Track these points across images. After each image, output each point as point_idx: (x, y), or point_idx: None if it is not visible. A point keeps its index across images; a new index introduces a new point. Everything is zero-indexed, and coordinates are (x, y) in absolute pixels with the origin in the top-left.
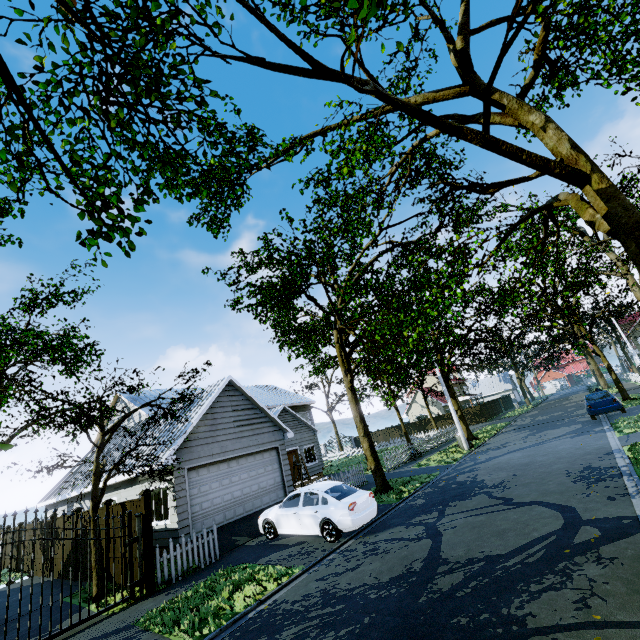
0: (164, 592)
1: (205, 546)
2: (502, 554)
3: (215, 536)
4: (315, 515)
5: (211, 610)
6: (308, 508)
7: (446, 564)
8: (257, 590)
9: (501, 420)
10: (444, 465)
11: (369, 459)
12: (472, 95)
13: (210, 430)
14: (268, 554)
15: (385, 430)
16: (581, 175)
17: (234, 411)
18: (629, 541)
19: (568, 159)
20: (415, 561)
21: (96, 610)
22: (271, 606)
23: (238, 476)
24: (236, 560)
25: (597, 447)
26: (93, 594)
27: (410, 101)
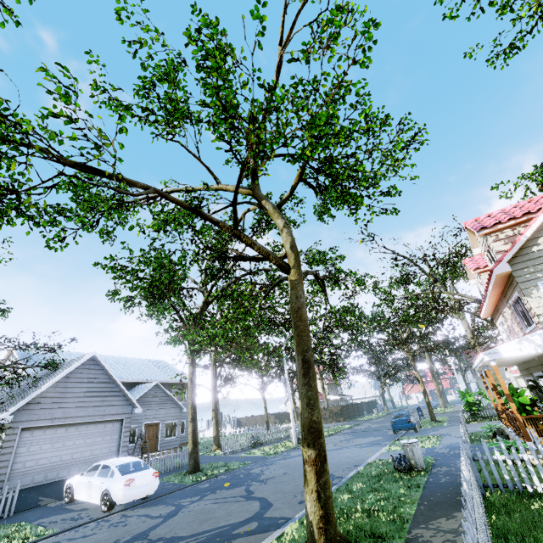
0: None
1: (2, 502)
2: (183, 536)
3: (16, 493)
4: (101, 486)
5: None
6: (99, 479)
7: (142, 540)
8: None
9: (353, 422)
10: (263, 456)
11: (189, 442)
12: (254, 197)
13: (59, 397)
14: (49, 516)
15: (264, 416)
16: (287, 268)
17: (89, 383)
18: (259, 536)
19: (288, 254)
20: (130, 535)
21: None
22: None
23: (73, 441)
24: (22, 518)
25: (360, 458)
26: None
27: (227, 188)
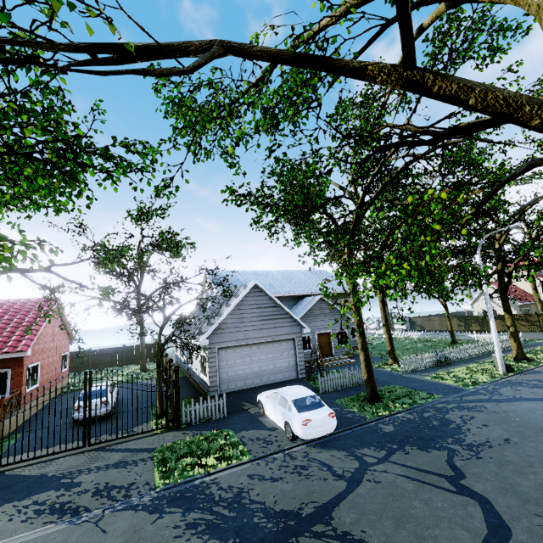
0: (183, 430)
1: (216, 407)
2: None
3: (224, 401)
4: (282, 415)
5: (182, 465)
6: (280, 408)
7: (325, 525)
8: (214, 462)
9: None
10: (457, 387)
11: (363, 370)
12: None
13: (237, 322)
14: (249, 429)
15: (442, 317)
16: None
17: (258, 308)
18: None
19: None
20: (312, 503)
21: (153, 426)
22: (210, 482)
23: (258, 357)
24: (231, 424)
25: None
26: (157, 413)
27: None
